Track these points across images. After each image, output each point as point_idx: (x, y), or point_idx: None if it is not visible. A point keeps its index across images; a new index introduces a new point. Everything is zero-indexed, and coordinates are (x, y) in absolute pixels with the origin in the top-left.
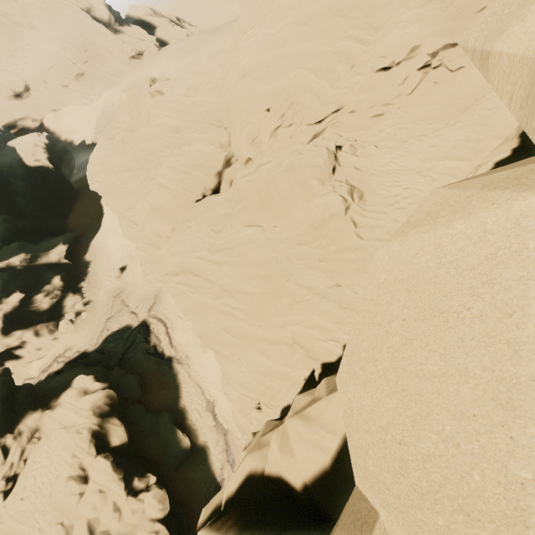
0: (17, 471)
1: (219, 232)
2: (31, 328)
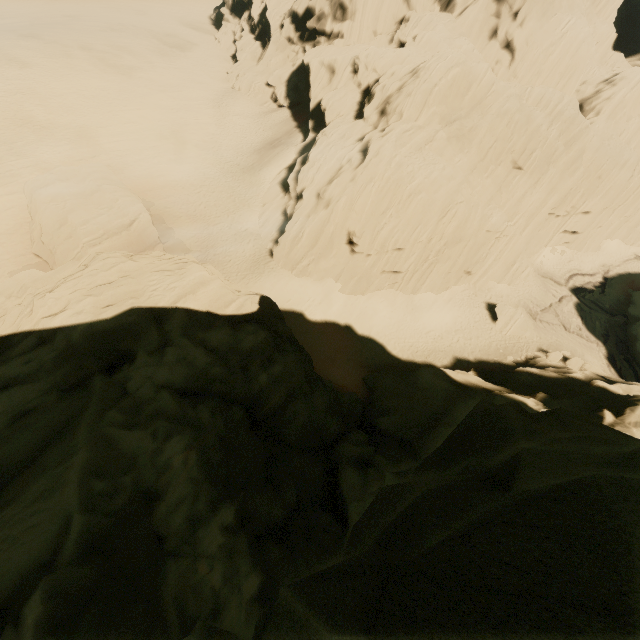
0: None
1: (620, 135)
2: (629, 383)
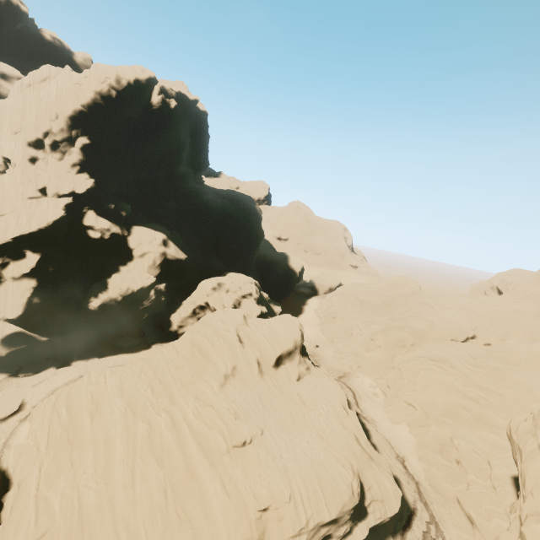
0: (300, 375)
1: (475, 358)
2: None
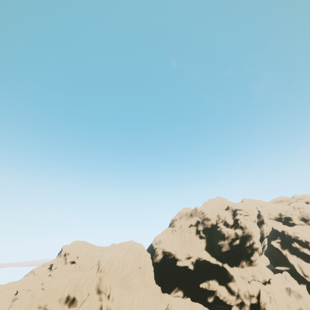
0: None
1: None
2: None
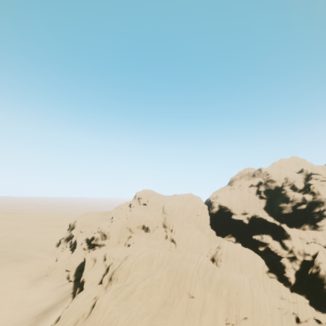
0: None
1: (235, 269)
2: None
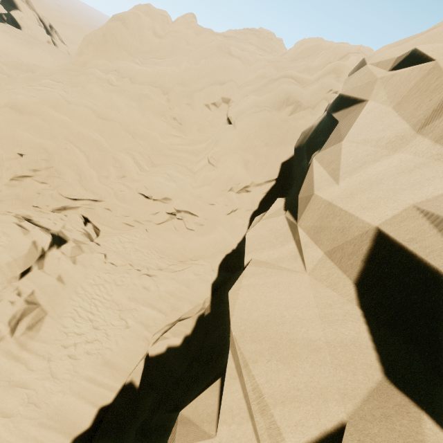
0: None
1: None
2: None
